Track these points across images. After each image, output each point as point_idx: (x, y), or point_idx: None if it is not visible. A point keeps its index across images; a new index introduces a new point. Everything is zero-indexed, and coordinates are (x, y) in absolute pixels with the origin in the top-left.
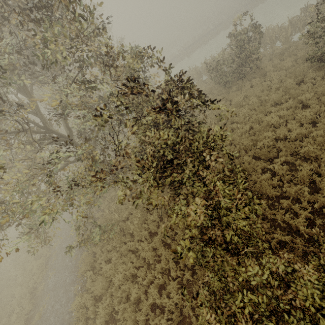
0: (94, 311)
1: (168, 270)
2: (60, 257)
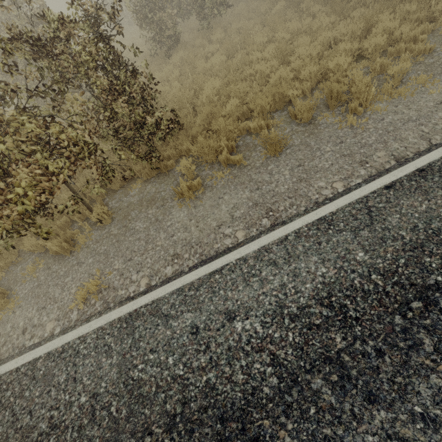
0: None
1: None
2: None
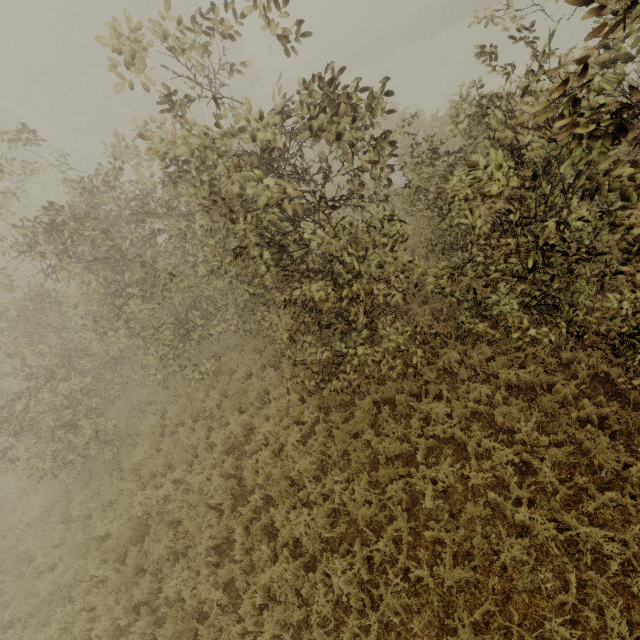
0: None
1: None
2: None
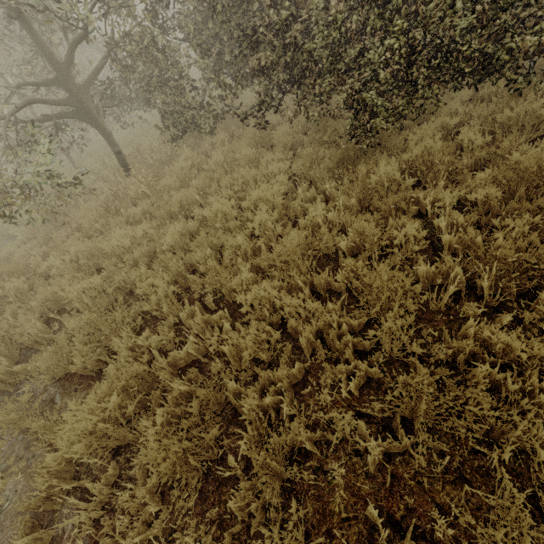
0: (48, 338)
1: (238, 208)
2: None
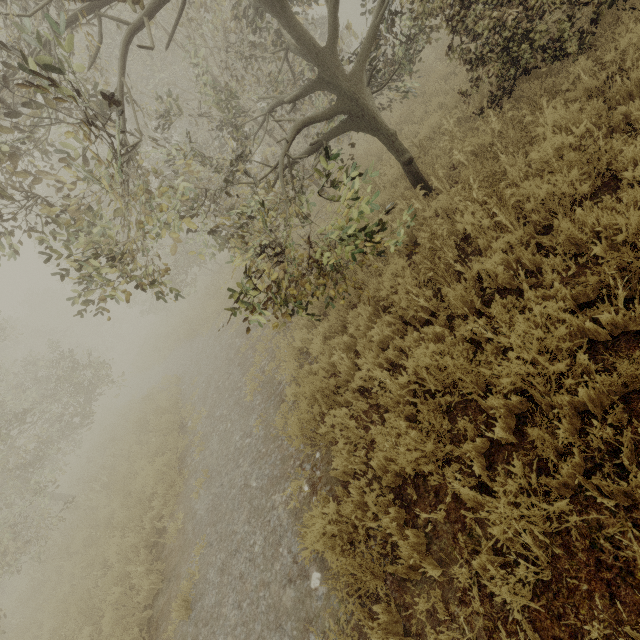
0: (422, 552)
1: None
2: (213, 439)
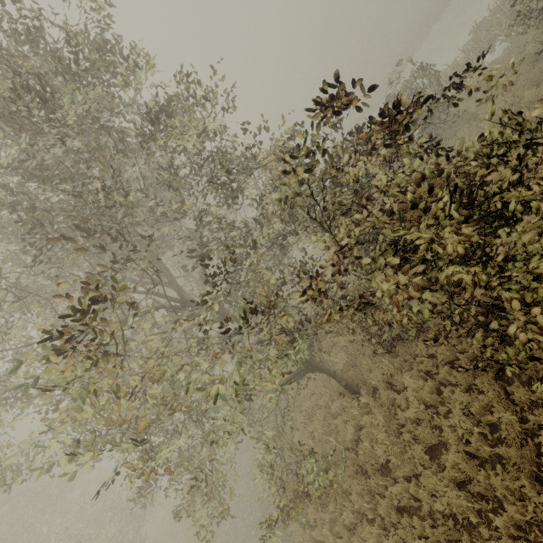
0: None
1: (538, 530)
2: None
